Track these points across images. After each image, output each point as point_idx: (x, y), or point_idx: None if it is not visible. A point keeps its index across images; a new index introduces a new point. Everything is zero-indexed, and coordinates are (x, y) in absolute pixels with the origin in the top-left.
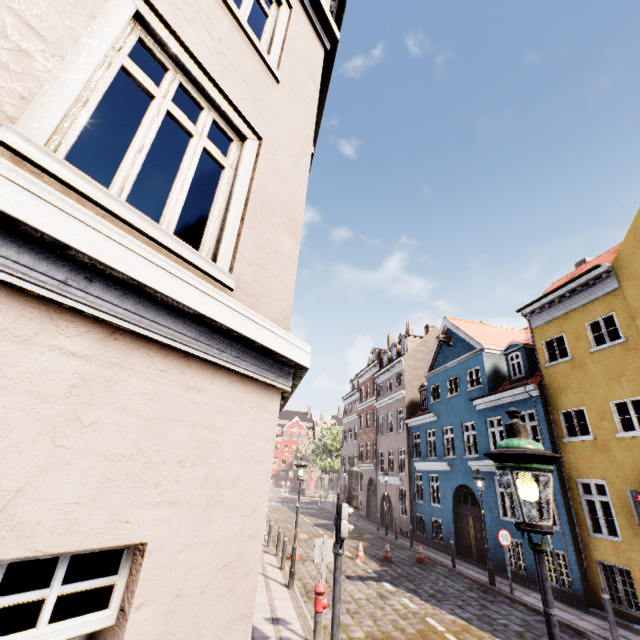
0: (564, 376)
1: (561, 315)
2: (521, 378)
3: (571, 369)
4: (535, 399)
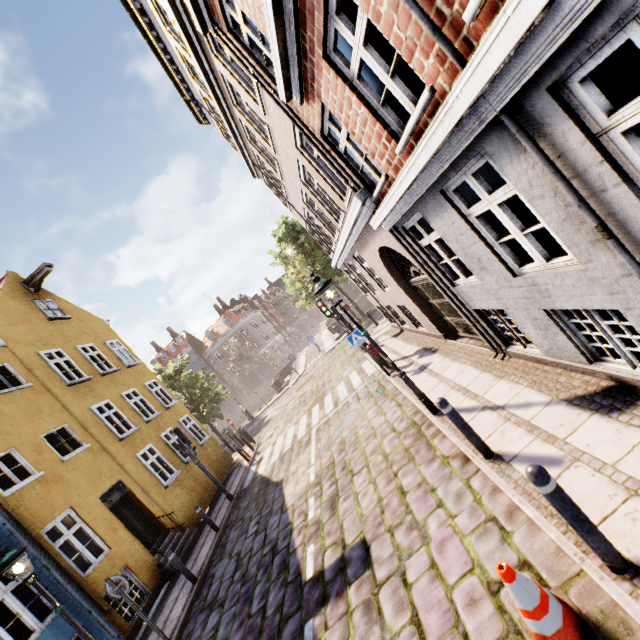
0: None
1: None
2: None
3: None
4: None
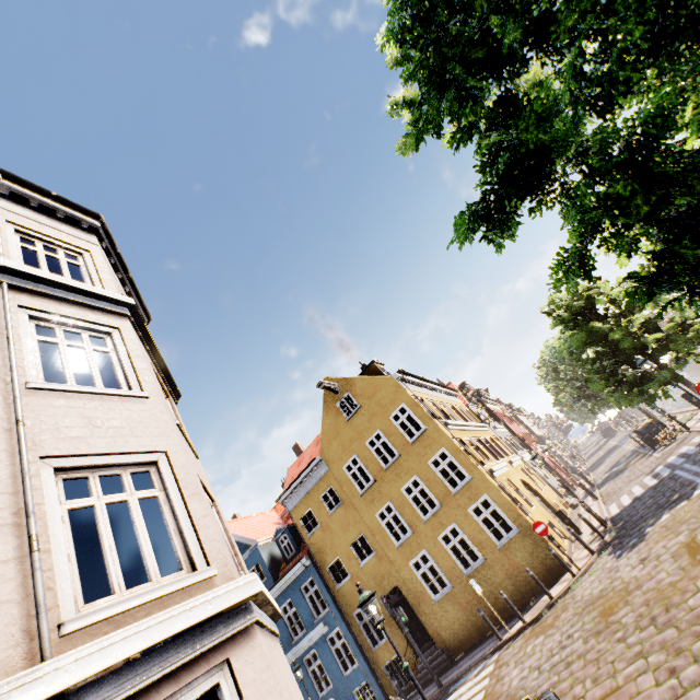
0: (321, 539)
1: (305, 495)
2: (294, 555)
3: (323, 532)
4: (310, 567)
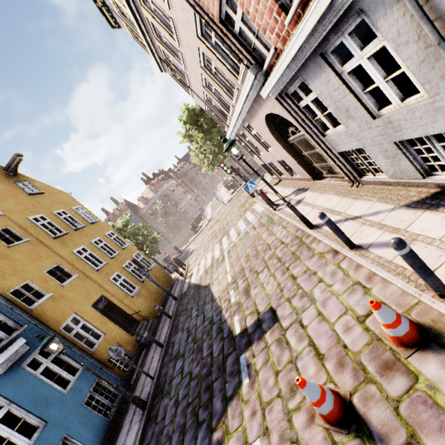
0: None
1: None
2: None
3: None
4: None
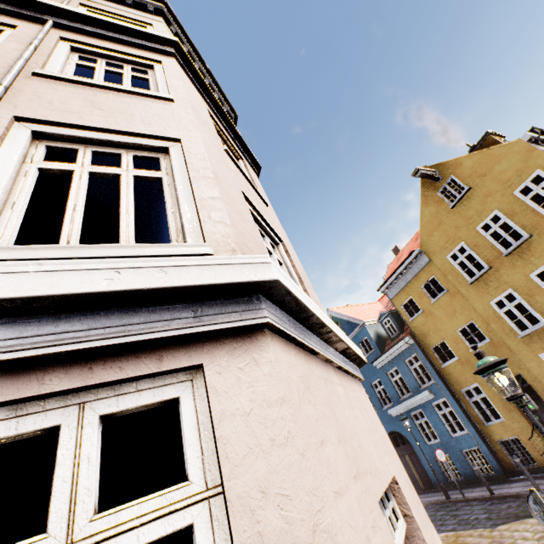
0: (423, 324)
1: (405, 285)
2: (397, 335)
3: (425, 318)
4: (413, 346)
